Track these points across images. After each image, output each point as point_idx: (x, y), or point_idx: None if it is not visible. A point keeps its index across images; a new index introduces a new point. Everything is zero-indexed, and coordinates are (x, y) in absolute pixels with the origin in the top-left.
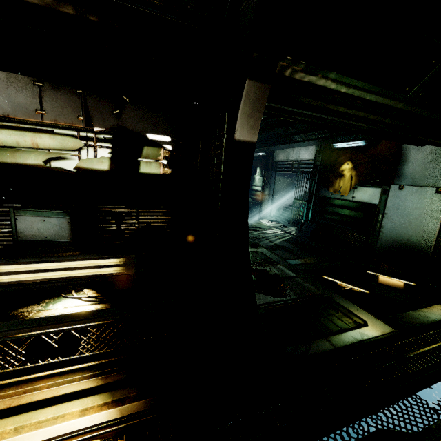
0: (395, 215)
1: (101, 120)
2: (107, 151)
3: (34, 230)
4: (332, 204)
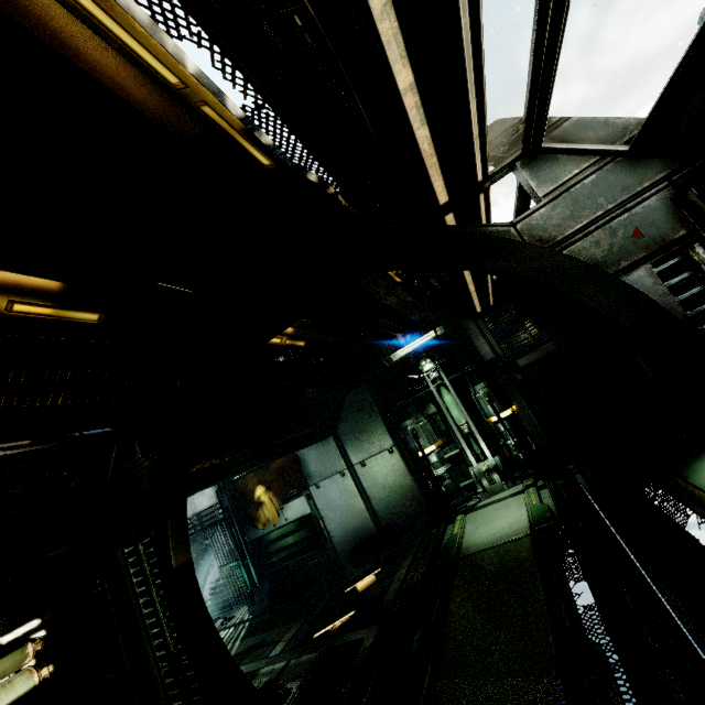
0: (330, 513)
1: None
2: None
3: None
4: (271, 541)
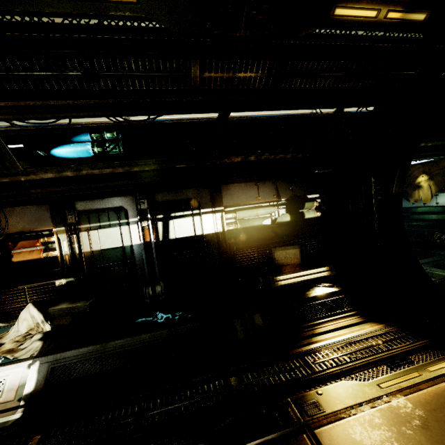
0: None
1: (284, 194)
2: (284, 210)
3: (283, 258)
4: (416, 213)
